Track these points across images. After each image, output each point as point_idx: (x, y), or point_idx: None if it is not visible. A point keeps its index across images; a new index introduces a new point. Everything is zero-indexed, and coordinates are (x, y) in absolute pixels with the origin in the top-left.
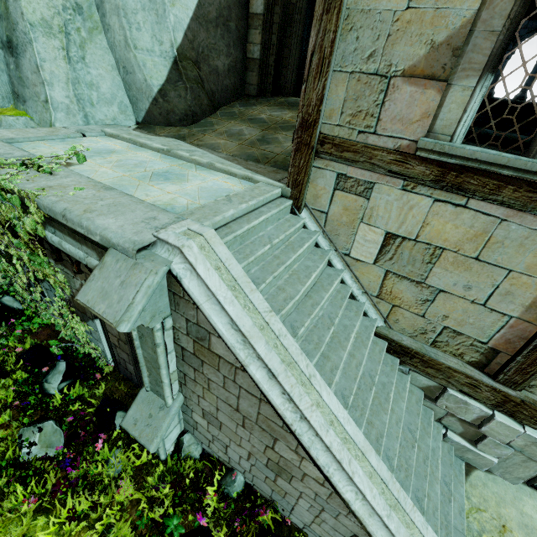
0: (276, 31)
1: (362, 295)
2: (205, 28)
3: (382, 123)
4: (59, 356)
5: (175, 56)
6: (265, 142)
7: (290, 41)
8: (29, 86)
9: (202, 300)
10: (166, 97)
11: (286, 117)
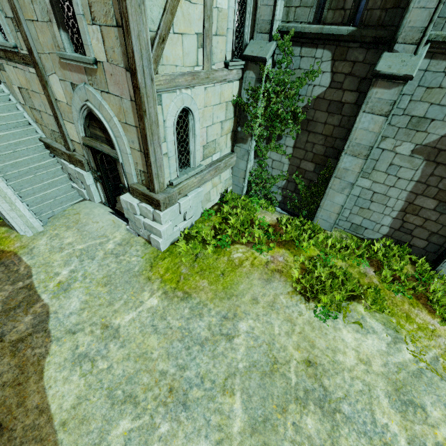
0: None
1: (34, 123)
2: None
3: None
4: None
5: None
6: None
7: None
8: None
9: None
10: None
11: None
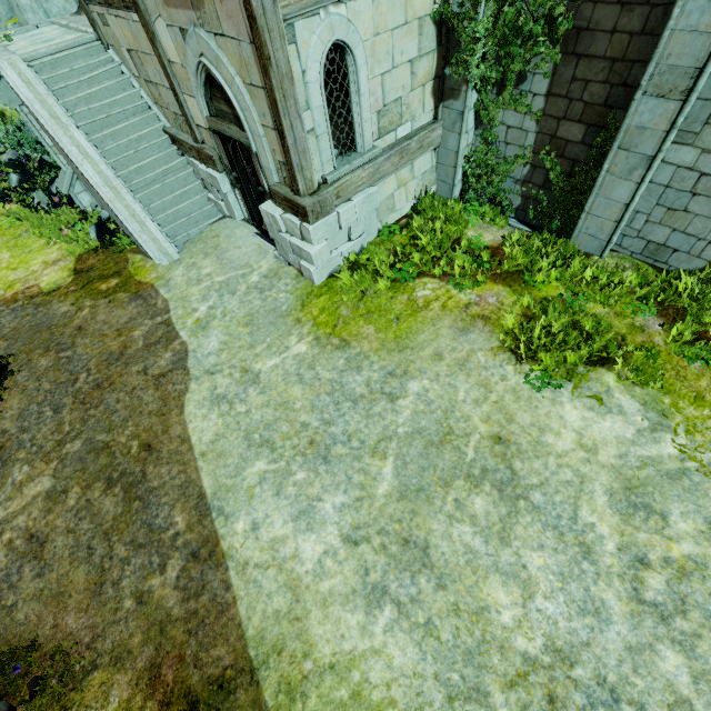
0: None
1: (154, 105)
2: None
3: None
4: None
5: None
6: None
7: None
8: None
9: (16, 88)
10: None
11: None
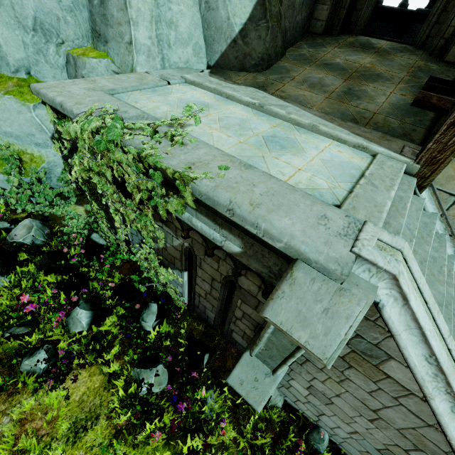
0: None
1: None
2: None
3: None
4: (144, 293)
5: None
6: (354, 96)
7: None
8: (113, 25)
9: (400, 330)
10: (246, 39)
11: (365, 62)
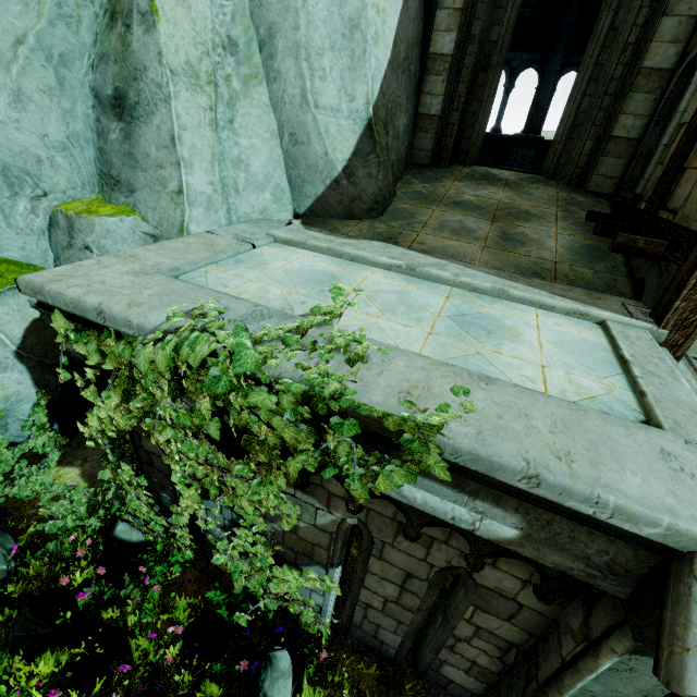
0: (466, 78)
1: None
2: (396, 76)
3: None
4: (247, 628)
5: (370, 117)
6: (515, 241)
7: (483, 92)
8: (147, 168)
9: None
10: (352, 178)
11: (501, 197)
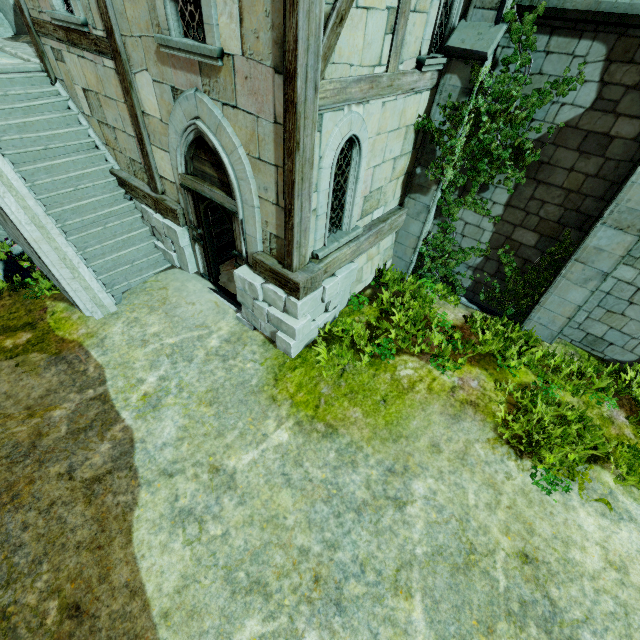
0: None
1: (103, 146)
2: None
3: (40, 4)
4: None
5: None
6: None
7: None
8: None
9: None
10: None
11: None
